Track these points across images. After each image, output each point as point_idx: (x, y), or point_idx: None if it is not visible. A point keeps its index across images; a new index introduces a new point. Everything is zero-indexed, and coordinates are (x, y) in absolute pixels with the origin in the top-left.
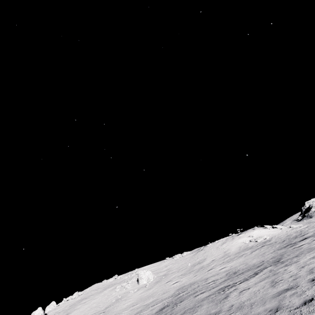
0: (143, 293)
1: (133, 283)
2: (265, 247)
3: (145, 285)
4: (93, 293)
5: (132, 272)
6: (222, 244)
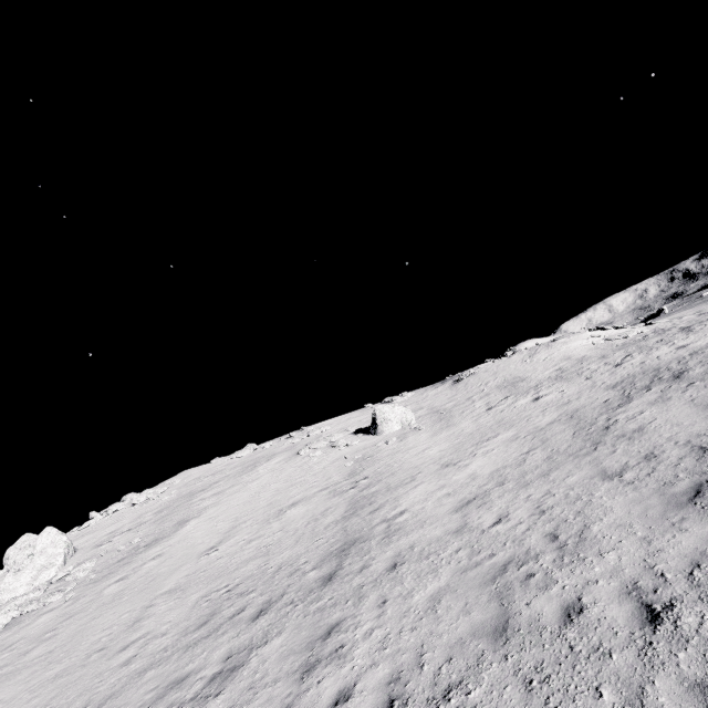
0: (442, 433)
1: (348, 439)
2: (707, 322)
3: (417, 428)
4: (217, 479)
5: (306, 430)
6: (533, 356)
